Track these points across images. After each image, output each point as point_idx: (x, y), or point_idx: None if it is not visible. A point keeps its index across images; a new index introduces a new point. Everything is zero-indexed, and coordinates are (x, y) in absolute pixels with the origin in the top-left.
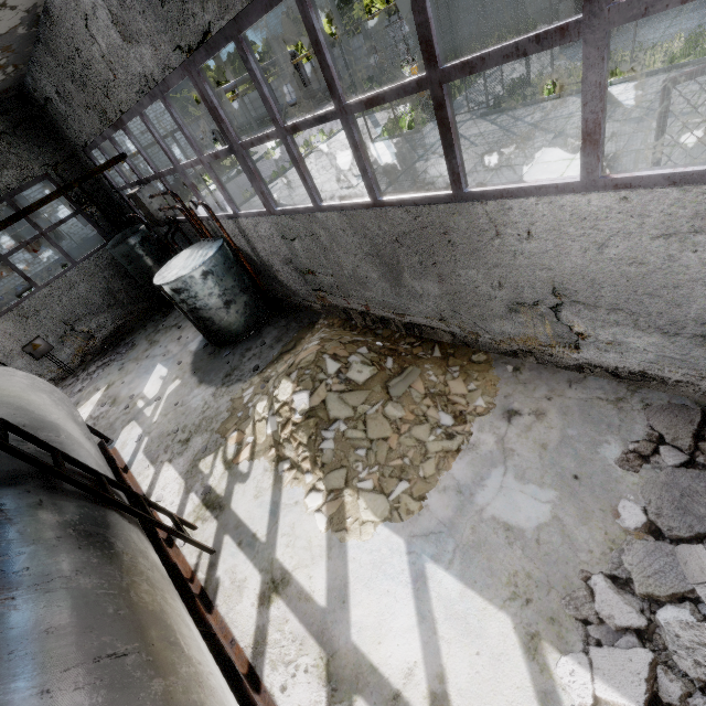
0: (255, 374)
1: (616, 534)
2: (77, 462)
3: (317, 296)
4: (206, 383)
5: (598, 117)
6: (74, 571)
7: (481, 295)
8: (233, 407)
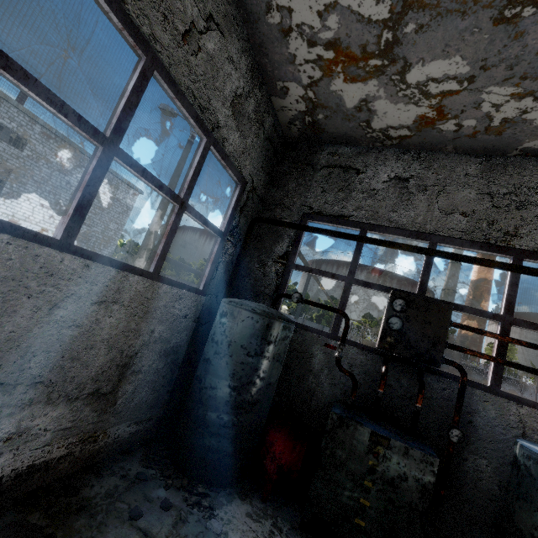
0: None
1: None
2: None
3: None
4: None
5: None
6: None
7: None
8: None
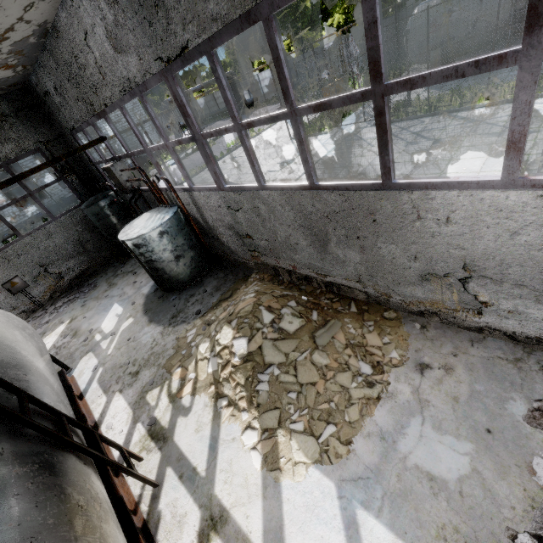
0: (197, 317)
1: (534, 491)
2: (41, 403)
3: (251, 255)
4: (155, 322)
5: (524, 129)
6: (29, 539)
7: (397, 264)
8: (178, 345)
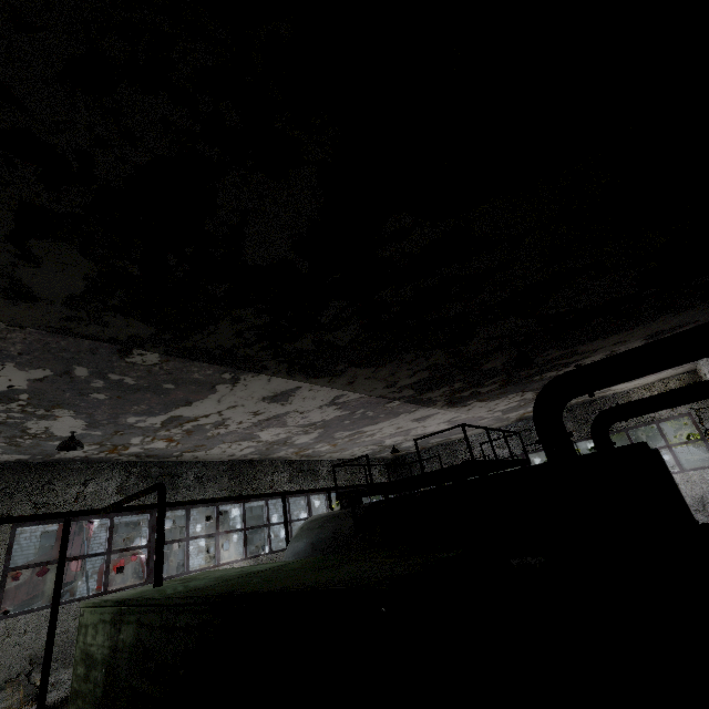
0: None
1: None
2: None
3: None
4: None
5: None
6: None
7: None
8: None
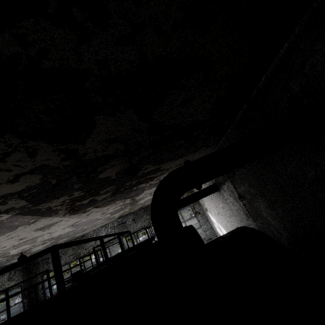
0: None
1: None
2: None
3: None
4: None
5: None
6: None
7: None
8: None
